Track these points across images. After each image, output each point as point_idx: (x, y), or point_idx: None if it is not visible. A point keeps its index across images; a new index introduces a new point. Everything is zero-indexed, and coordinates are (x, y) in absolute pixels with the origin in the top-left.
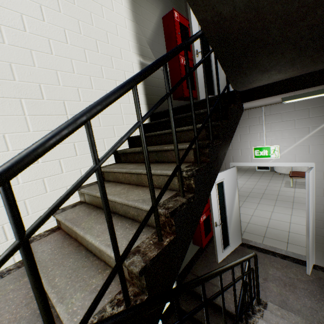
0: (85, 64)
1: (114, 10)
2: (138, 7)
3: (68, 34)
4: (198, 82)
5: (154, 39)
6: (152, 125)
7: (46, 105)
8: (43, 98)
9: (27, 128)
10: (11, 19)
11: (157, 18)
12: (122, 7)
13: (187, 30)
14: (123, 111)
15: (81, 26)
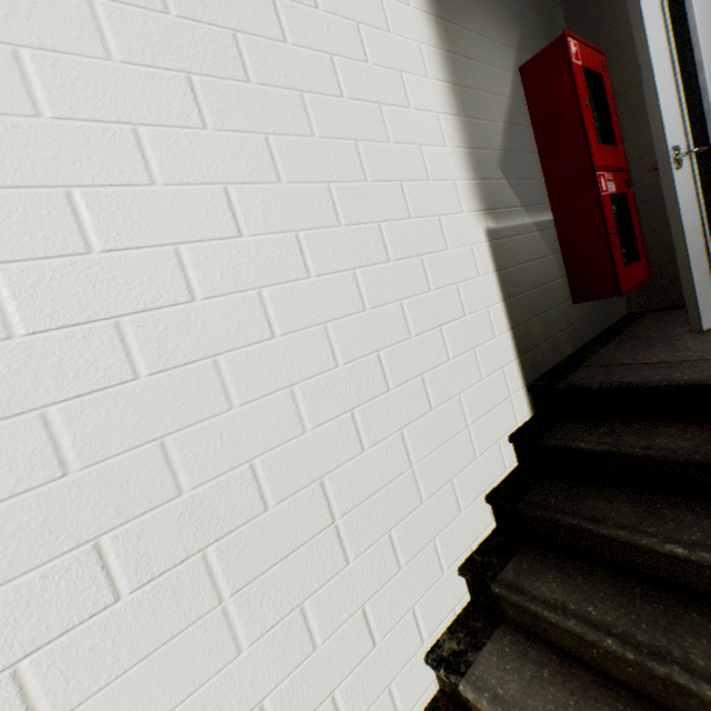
0: (361, 318)
1: (409, 103)
2: (463, 65)
3: (307, 244)
4: (688, 250)
5: (509, 144)
6: (572, 451)
7: (275, 525)
8: (264, 507)
9: (232, 645)
10: (147, 279)
11: (508, 75)
12: (427, 83)
13: (599, 80)
14: (468, 415)
15: (337, 196)
